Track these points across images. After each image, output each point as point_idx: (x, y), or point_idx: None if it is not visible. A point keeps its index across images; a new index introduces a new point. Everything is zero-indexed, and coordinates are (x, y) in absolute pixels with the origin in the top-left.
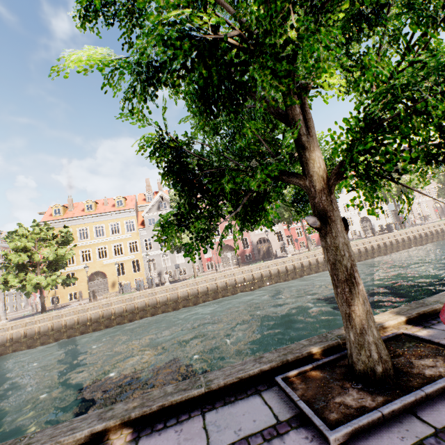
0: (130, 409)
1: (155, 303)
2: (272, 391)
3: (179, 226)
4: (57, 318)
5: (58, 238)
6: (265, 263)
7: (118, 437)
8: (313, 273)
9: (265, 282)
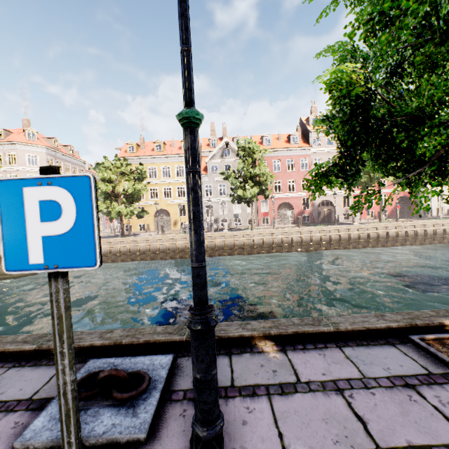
0: (267, 327)
1: (213, 246)
2: (408, 346)
3: (336, 177)
4: (133, 243)
5: (135, 174)
6: (327, 228)
7: (265, 345)
8: (379, 246)
9: (323, 246)
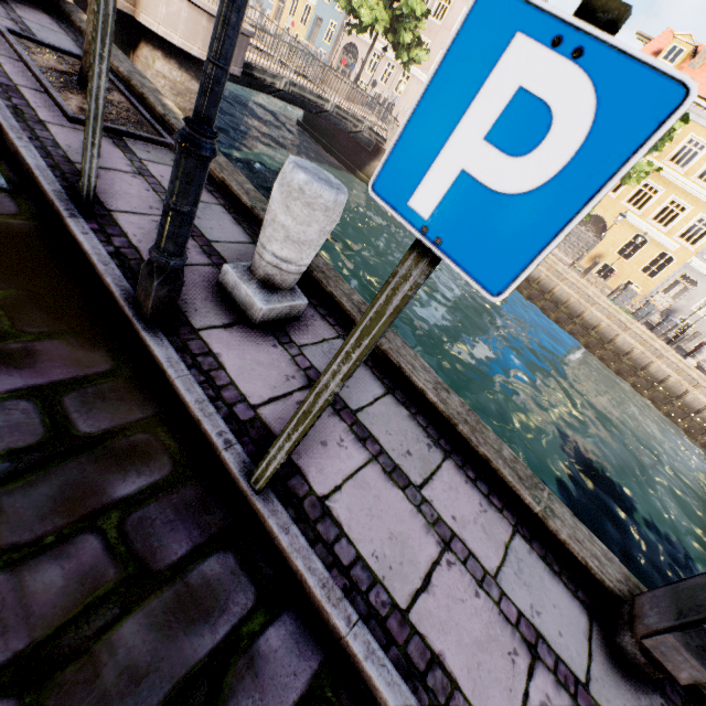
0: None
1: (640, 364)
2: None
3: None
4: None
5: None
6: None
7: None
8: None
9: None
